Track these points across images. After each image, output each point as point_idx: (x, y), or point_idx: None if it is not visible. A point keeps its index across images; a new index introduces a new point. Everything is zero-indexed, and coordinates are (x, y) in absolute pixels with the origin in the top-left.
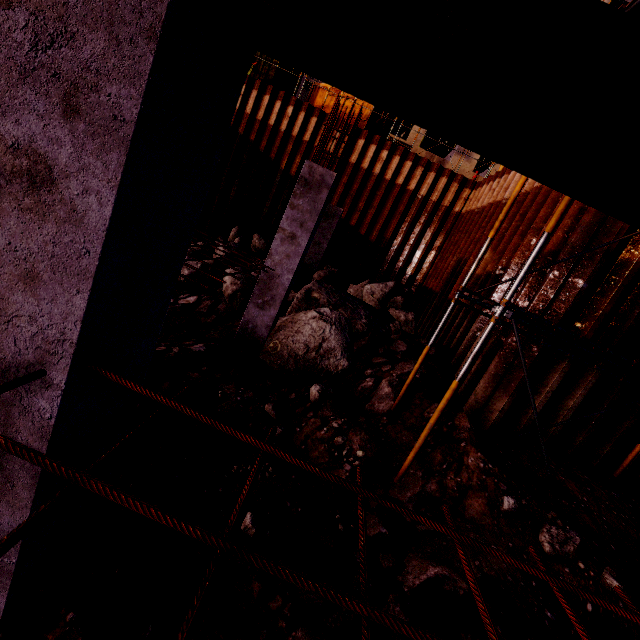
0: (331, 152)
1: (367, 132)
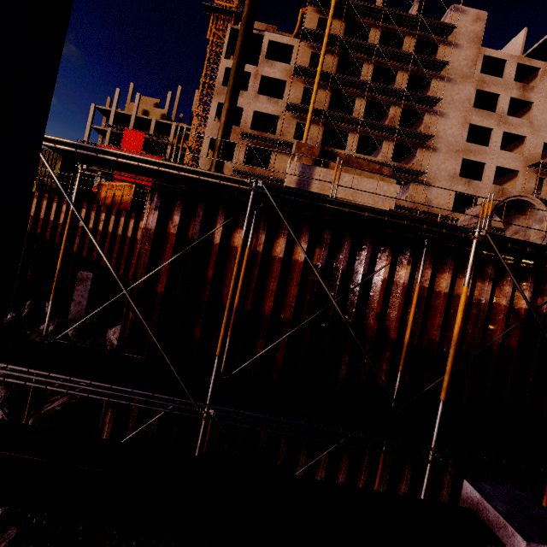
0: (102, 230)
1: (125, 212)
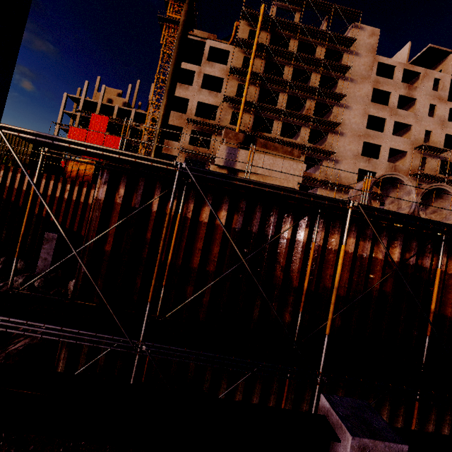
0: (67, 198)
1: (87, 183)
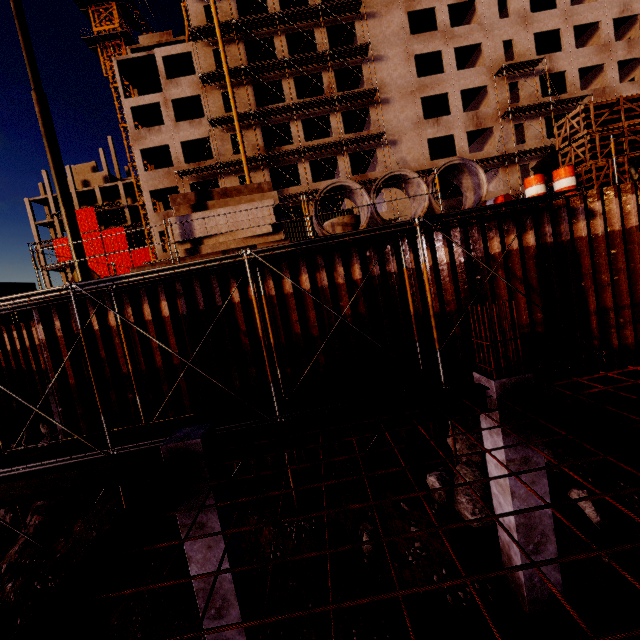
0: None
1: None
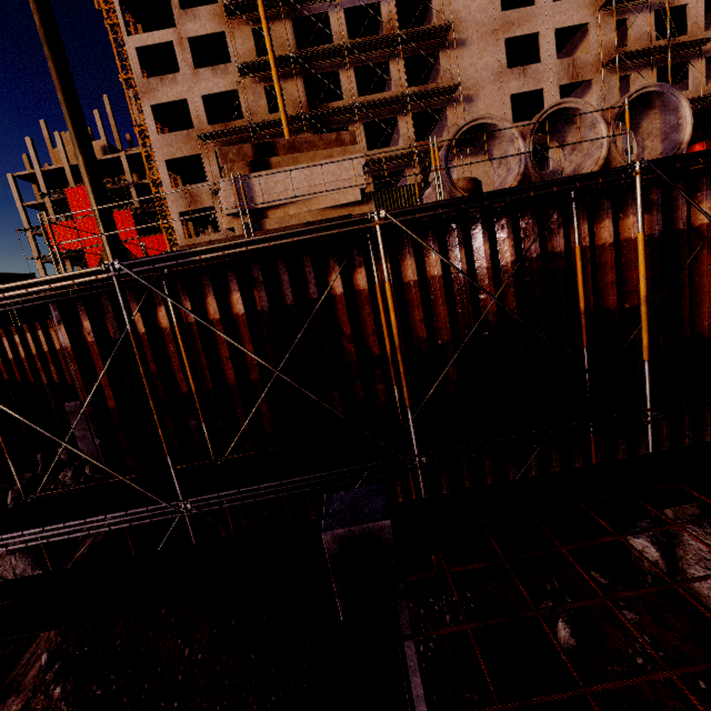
0: None
1: None
